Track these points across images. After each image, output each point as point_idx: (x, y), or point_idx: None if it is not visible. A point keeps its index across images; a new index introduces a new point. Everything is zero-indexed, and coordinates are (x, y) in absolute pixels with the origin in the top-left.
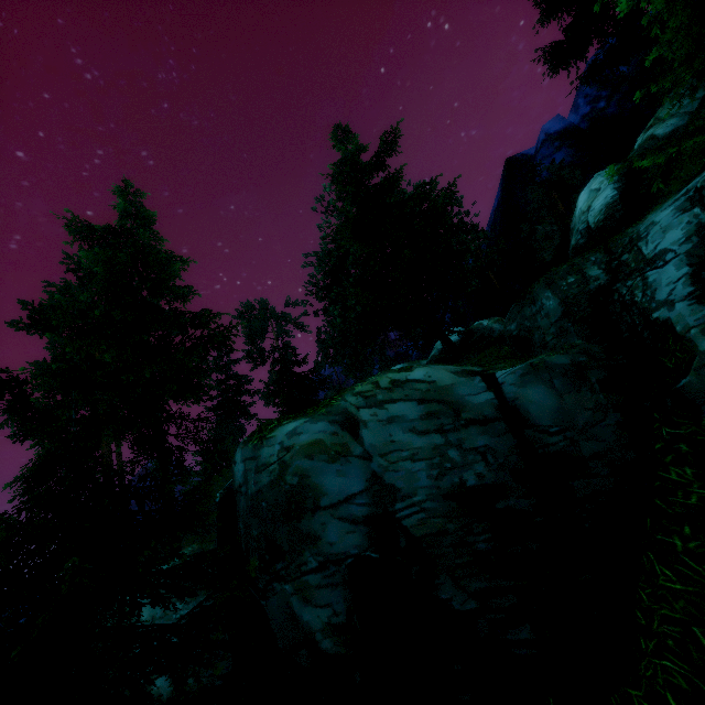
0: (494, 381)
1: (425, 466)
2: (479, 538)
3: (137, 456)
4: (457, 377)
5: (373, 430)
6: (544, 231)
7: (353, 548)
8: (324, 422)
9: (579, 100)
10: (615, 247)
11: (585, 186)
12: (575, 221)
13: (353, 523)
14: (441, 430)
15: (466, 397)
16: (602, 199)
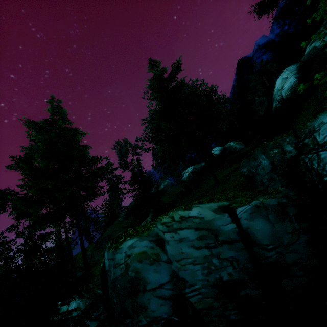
0: (235, 216)
1: (200, 268)
2: (231, 312)
3: (68, 231)
4: (215, 214)
5: (172, 246)
6: (259, 100)
7: (164, 313)
8: (146, 241)
9: (274, 26)
10: (300, 133)
11: (279, 71)
12: (275, 94)
13: (163, 299)
14: (208, 246)
15: (220, 226)
16: (288, 83)
